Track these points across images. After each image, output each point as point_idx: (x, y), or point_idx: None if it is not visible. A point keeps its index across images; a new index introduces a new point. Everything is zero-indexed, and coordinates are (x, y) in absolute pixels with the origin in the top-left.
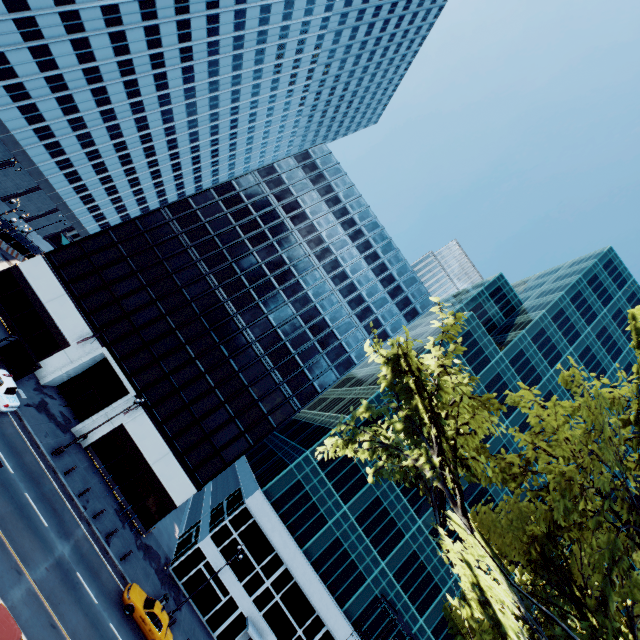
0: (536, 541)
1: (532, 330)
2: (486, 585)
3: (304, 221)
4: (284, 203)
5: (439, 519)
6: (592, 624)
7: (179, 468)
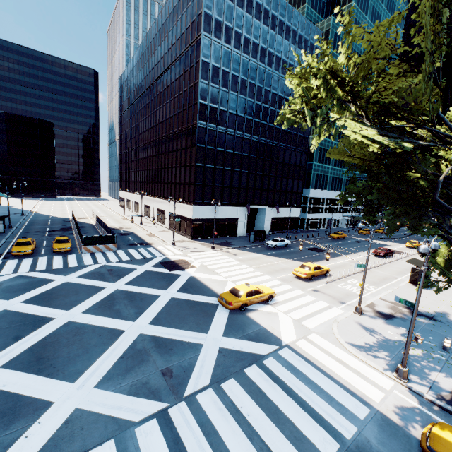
0: None
1: None
2: None
3: (249, 45)
4: (233, 42)
5: None
6: None
7: (292, 209)
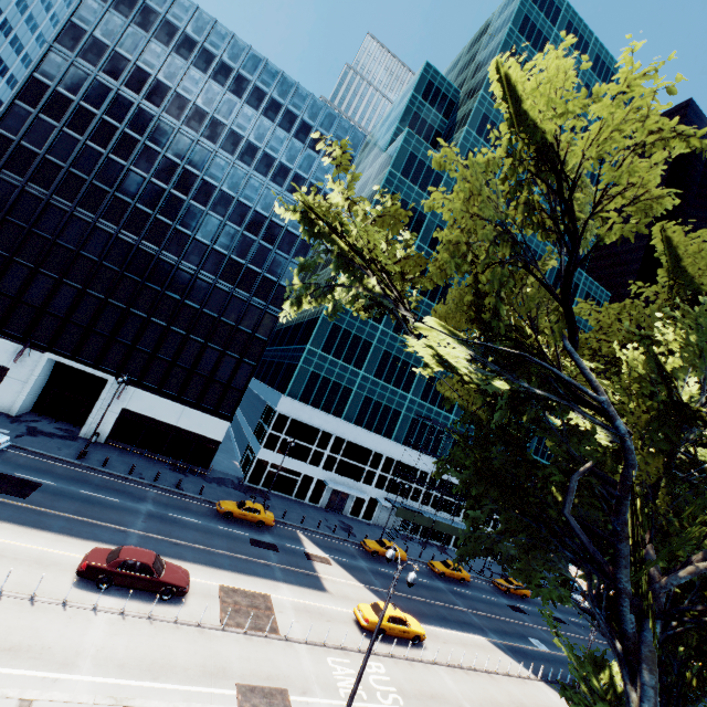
0: (472, 306)
1: (475, 121)
2: (445, 351)
3: (165, 95)
4: (125, 79)
5: (408, 329)
6: (515, 337)
7: (202, 415)
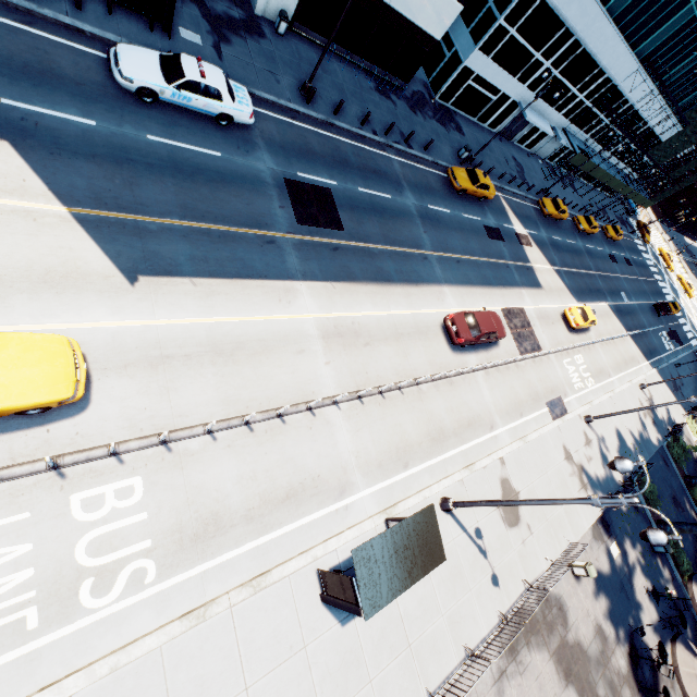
0: None
1: None
2: None
3: None
4: None
5: None
6: None
7: None
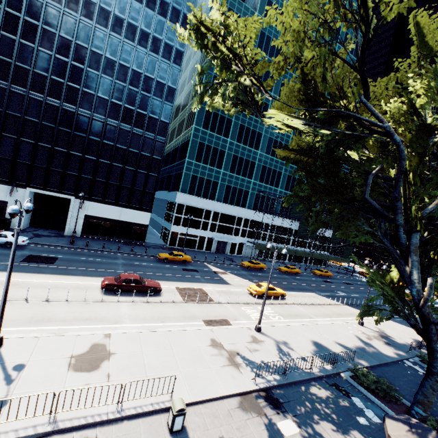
0: (301, 90)
1: None
2: (287, 122)
3: None
4: None
5: (260, 117)
6: (328, 105)
7: (133, 211)
